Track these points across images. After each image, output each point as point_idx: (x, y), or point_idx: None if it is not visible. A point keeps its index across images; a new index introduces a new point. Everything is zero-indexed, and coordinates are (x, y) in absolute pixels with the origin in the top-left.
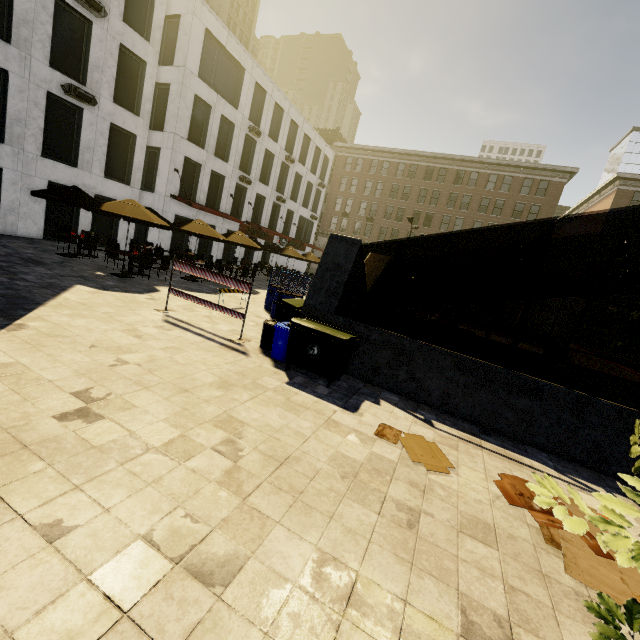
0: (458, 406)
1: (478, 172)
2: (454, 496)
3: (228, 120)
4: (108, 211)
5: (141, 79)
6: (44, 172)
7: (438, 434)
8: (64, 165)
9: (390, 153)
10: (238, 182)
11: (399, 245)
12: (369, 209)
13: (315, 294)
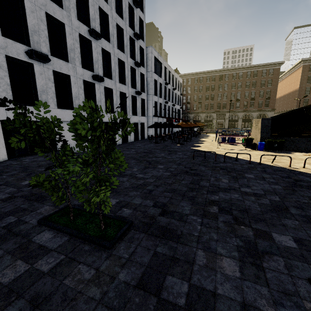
0: (309, 149)
1: (242, 72)
2: None
3: (160, 83)
4: (184, 127)
5: (143, 80)
6: (132, 120)
7: None
8: (135, 116)
9: (202, 73)
10: (164, 104)
11: (282, 117)
12: (198, 98)
13: (262, 133)
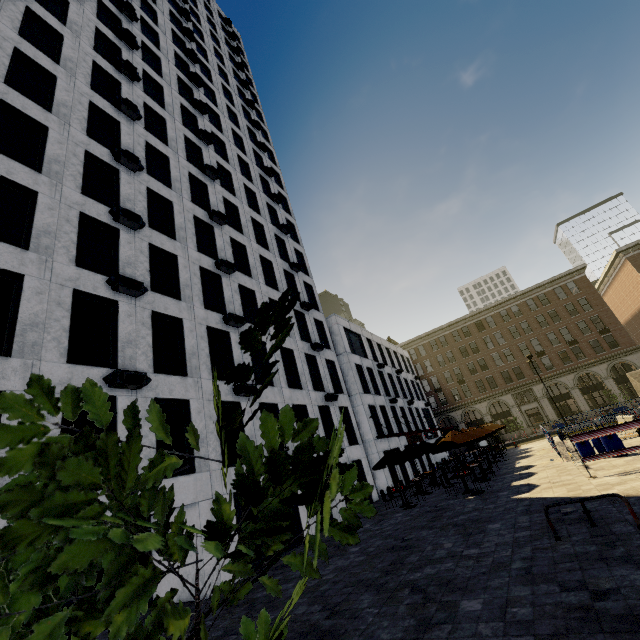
0: None
1: (515, 305)
2: None
3: (367, 368)
4: (463, 442)
5: (334, 372)
6: None
7: None
8: None
9: (439, 330)
10: (390, 405)
11: None
12: (454, 375)
13: None
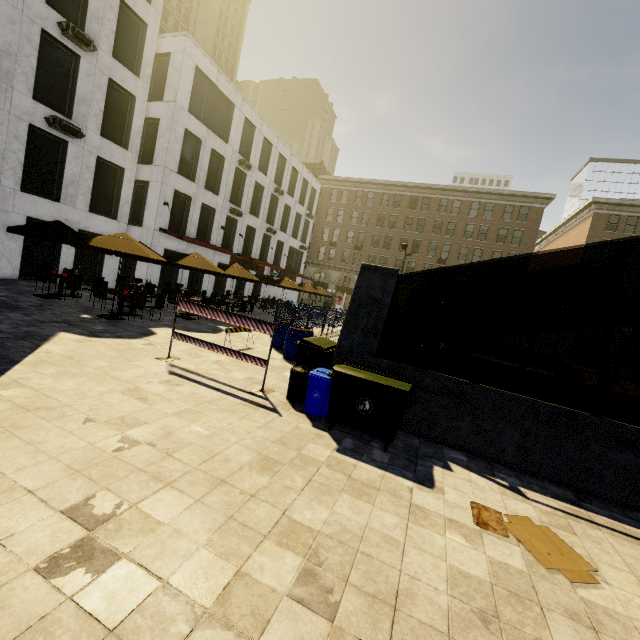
0: (540, 464)
1: (460, 200)
2: (633, 630)
3: (218, 154)
4: (98, 246)
5: (130, 113)
6: (22, 207)
7: (539, 509)
8: (45, 200)
9: (374, 184)
10: (229, 214)
11: (444, 274)
12: (356, 238)
13: (350, 333)
